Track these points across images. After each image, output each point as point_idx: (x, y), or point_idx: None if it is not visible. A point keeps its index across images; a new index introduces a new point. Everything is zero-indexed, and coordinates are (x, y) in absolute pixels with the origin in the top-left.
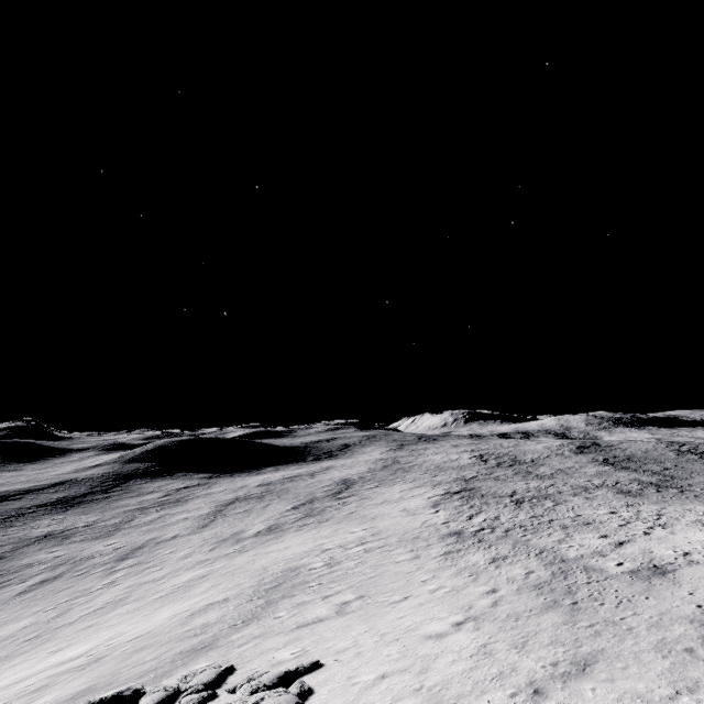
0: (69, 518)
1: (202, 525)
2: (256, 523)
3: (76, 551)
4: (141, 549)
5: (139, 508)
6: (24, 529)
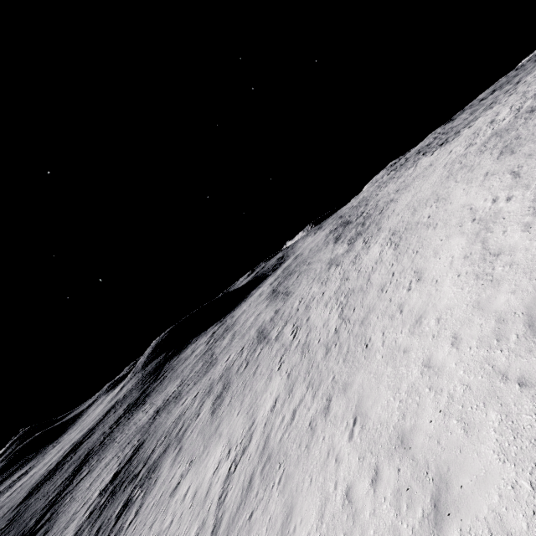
0: (156, 400)
1: (283, 297)
2: (329, 256)
3: (205, 384)
4: (265, 330)
5: (203, 354)
6: (129, 429)
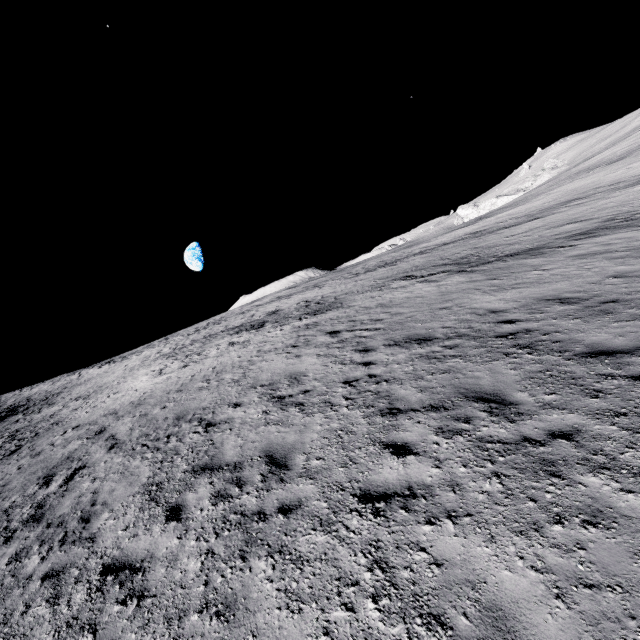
0: None
1: None
2: (629, 193)
3: None
4: None
5: None
6: None
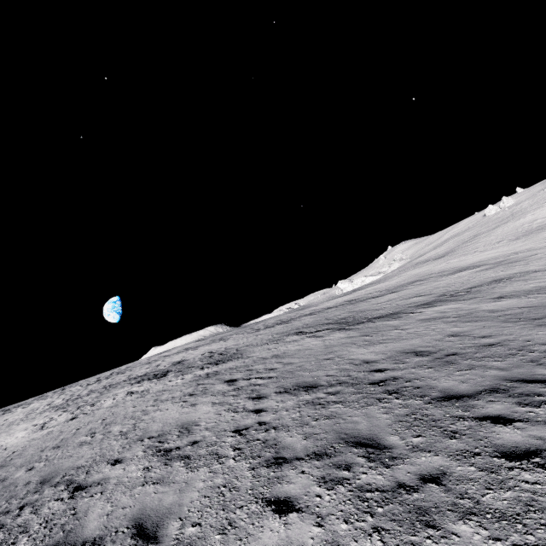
0: None
1: (498, 281)
2: (451, 278)
3: None
4: None
5: None
6: None
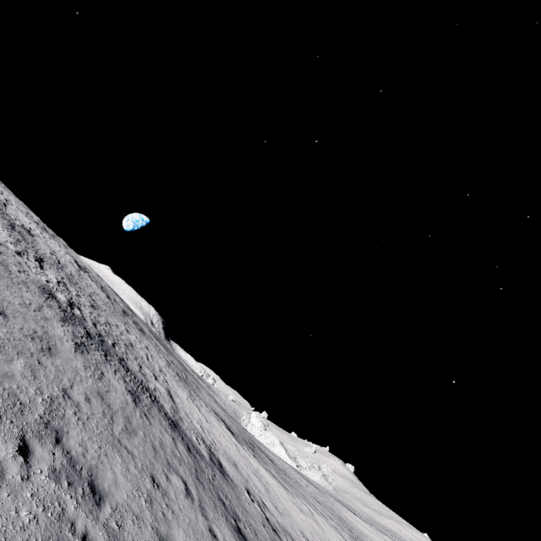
0: None
1: None
2: None
3: None
4: None
5: None
6: None
